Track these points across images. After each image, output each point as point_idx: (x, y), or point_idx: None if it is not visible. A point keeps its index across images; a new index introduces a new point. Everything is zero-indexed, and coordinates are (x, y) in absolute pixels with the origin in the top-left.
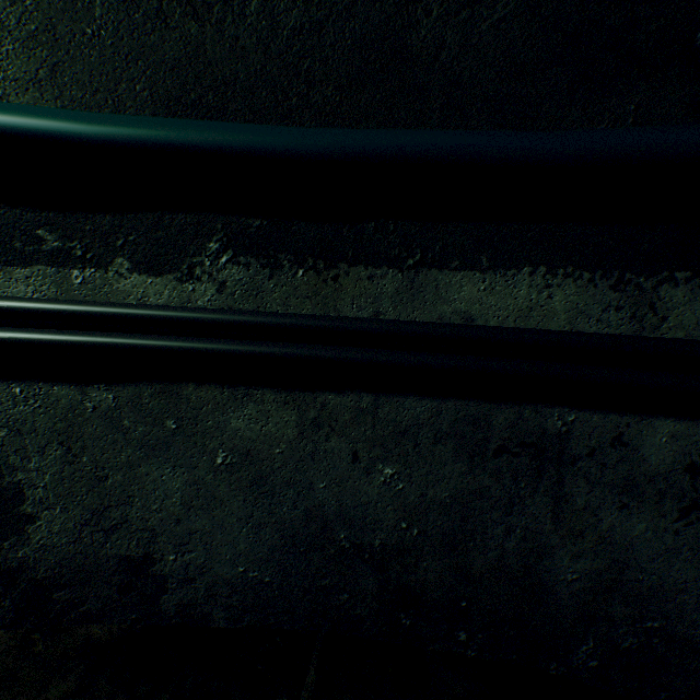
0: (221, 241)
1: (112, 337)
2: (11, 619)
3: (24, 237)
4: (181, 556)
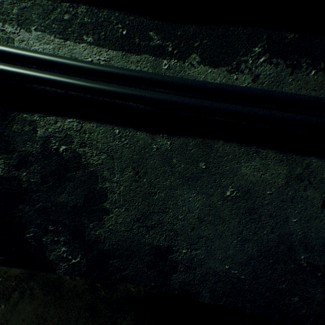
0: (262, 47)
1: (188, 100)
2: (84, 271)
3: (141, 36)
4: (189, 251)
